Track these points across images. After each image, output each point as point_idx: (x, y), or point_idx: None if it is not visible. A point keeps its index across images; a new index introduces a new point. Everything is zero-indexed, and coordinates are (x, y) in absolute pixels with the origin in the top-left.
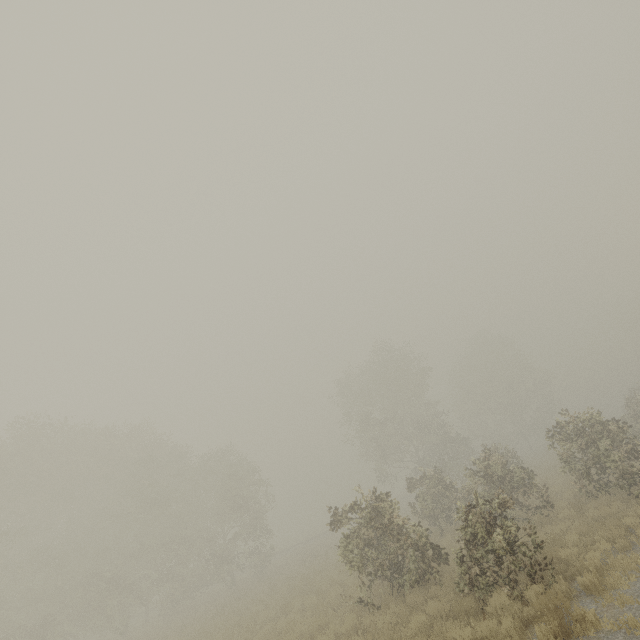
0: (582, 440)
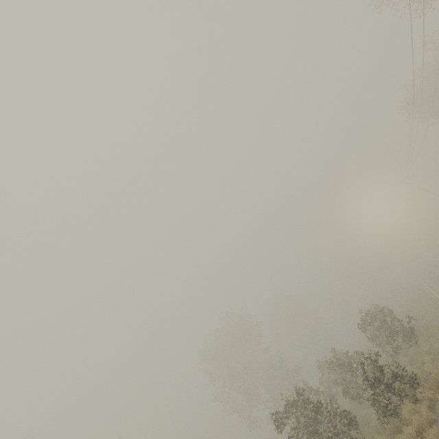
0: (377, 322)
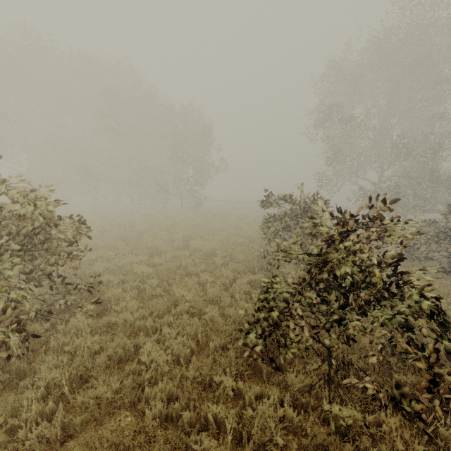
0: None
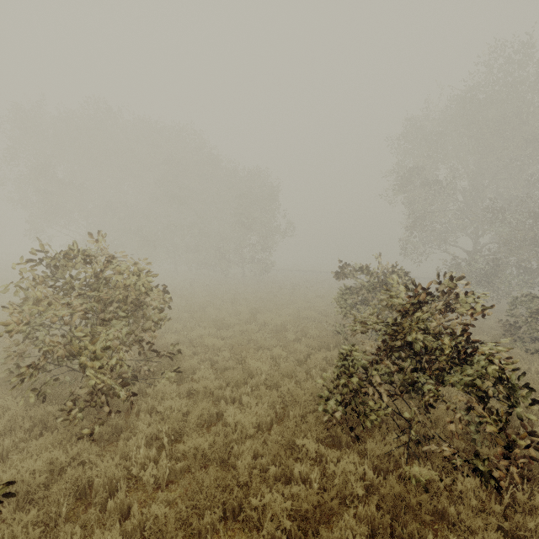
0: None
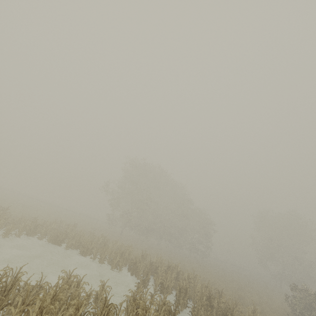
0: None
